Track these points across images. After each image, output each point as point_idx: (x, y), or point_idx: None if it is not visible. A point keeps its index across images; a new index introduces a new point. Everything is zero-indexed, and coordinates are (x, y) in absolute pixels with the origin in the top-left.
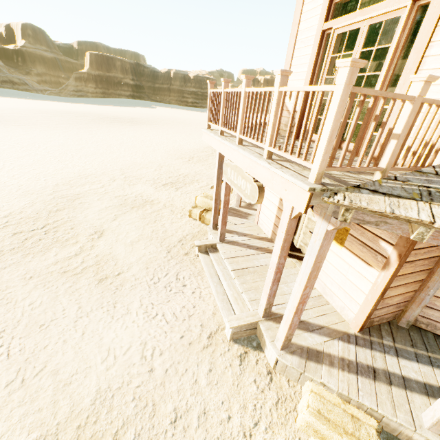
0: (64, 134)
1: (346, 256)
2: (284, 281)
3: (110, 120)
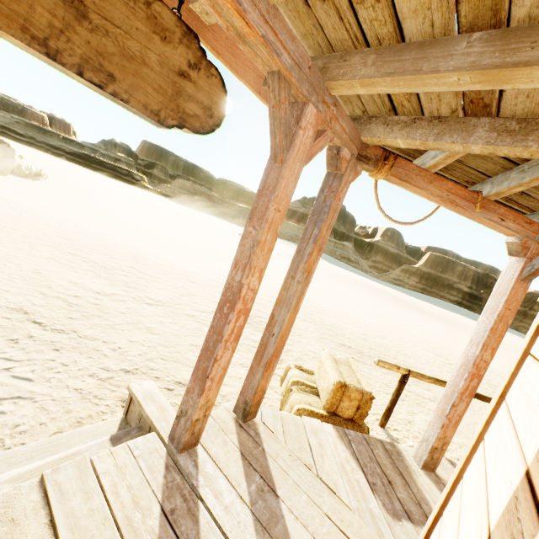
0: (329, 282)
1: None
2: None
3: (397, 300)
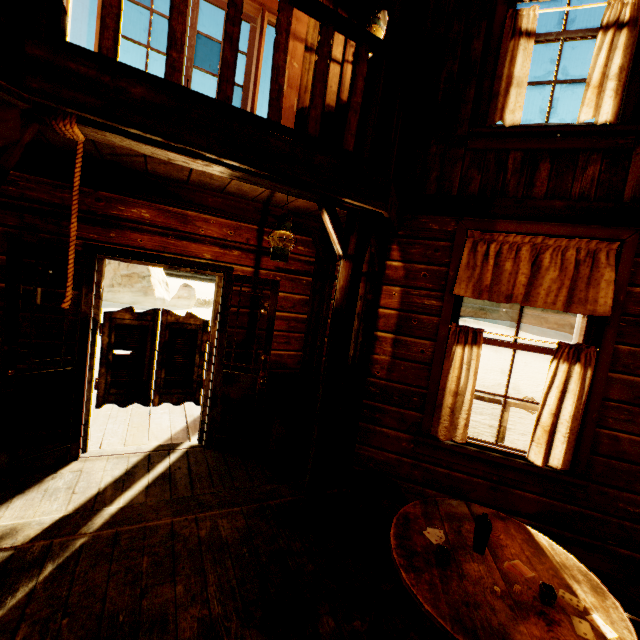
0: (496, 353)
1: None
2: (93, 424)
3: None
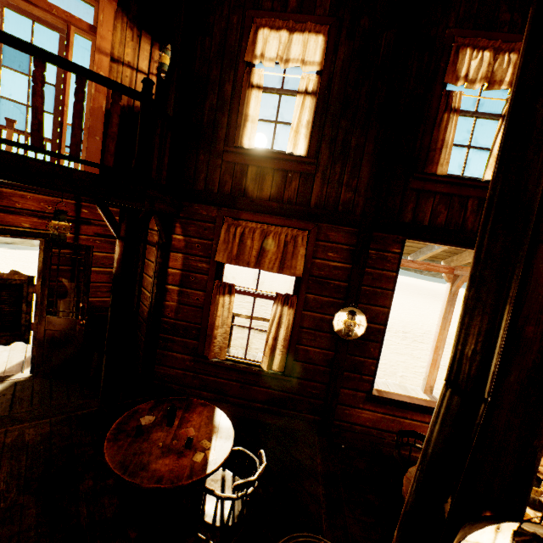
0: None
1: None
2: None
3: (425, 293)
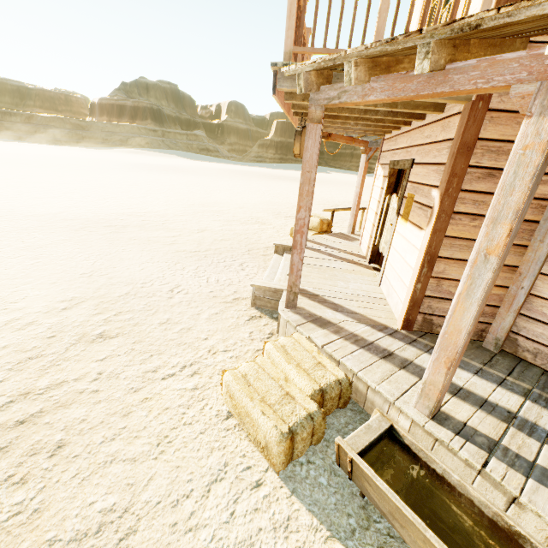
0: (225, 181)
1: (408, 231)
2: (346, 280)
3: (273, 177)
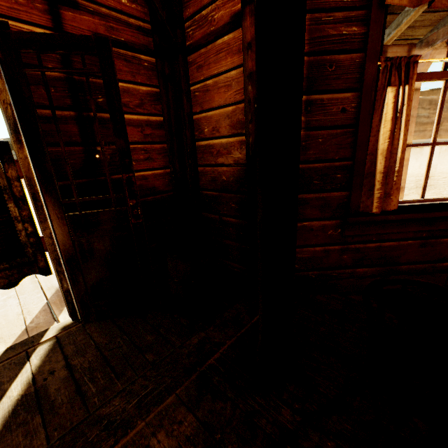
0: None
1: None
2: None
3: None
